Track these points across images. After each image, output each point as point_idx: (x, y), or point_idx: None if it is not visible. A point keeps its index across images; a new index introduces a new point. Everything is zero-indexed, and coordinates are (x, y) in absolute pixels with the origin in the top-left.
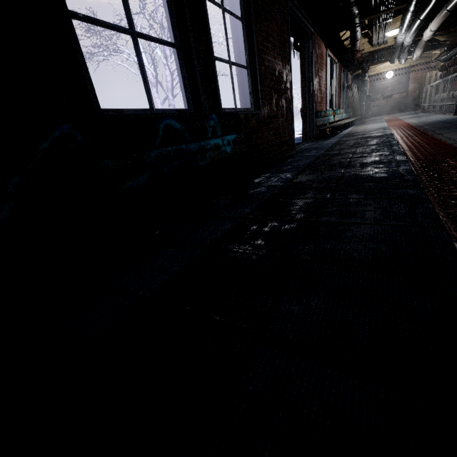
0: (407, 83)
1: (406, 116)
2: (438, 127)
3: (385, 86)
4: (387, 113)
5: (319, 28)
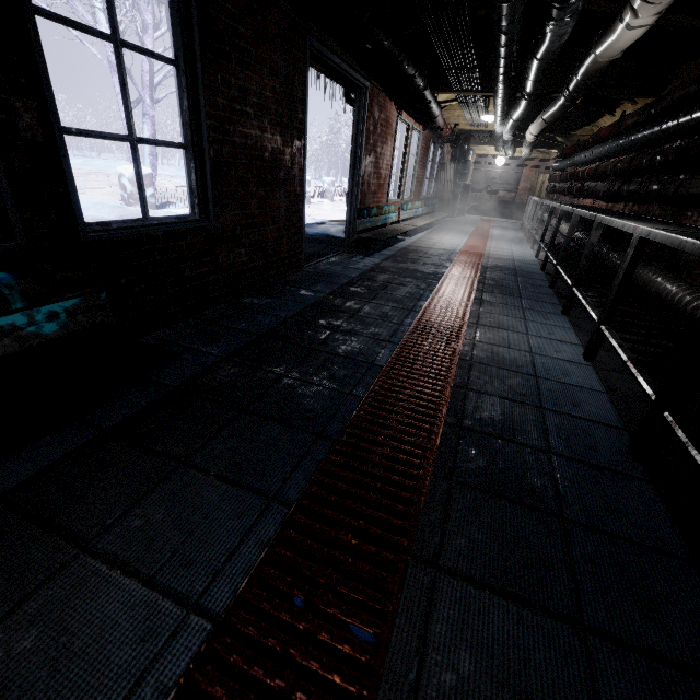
0: (518, 179)
1: (501, 230)
2: (496, 281)
3: (492, 176)
4: (489, 214)
5: (383, 82)
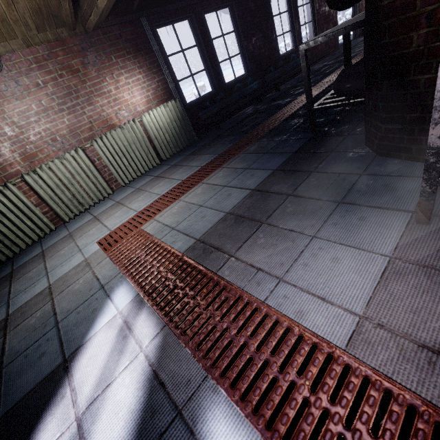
0: None
1: None
2: None
3: None
4: None
5: None
